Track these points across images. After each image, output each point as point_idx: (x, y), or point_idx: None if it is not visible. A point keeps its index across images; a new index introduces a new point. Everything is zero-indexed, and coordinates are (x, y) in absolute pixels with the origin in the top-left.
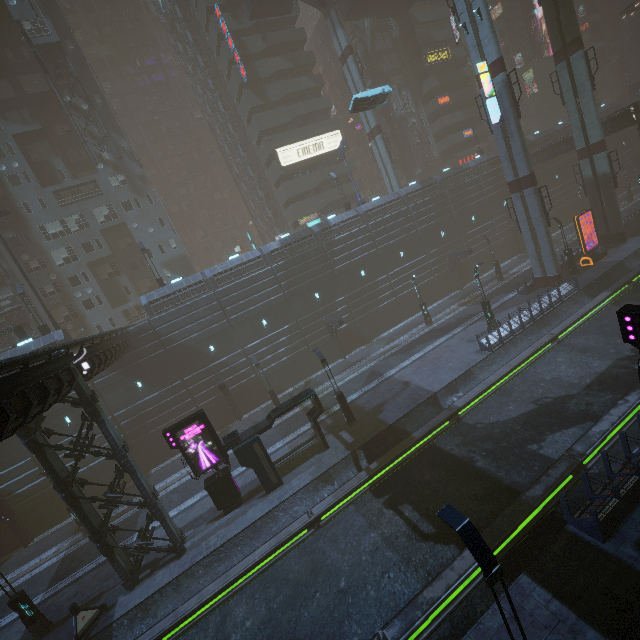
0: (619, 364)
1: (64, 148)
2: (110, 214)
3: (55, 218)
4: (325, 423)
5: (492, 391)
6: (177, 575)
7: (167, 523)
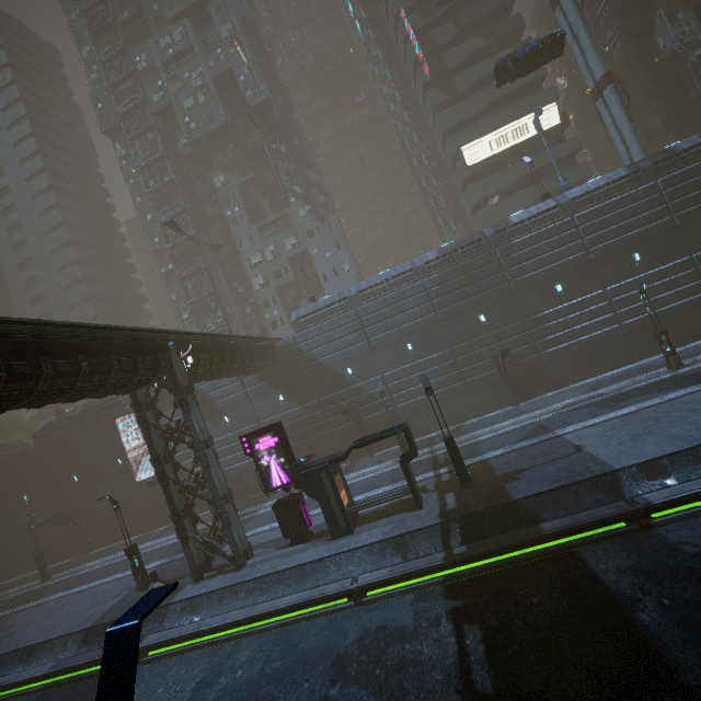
0: None
1: (273, 191)
2: (296, 243)
3: (257, 250)
4: (440, 478)
5: None
6: (224, 586)
7: (231, 530)
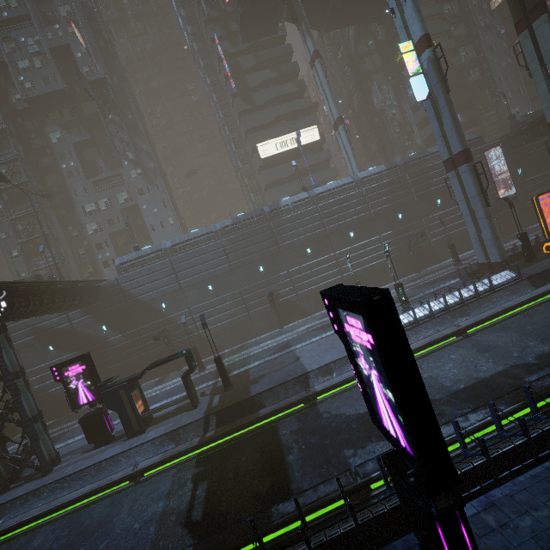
0: (510, 372)
1: (109, 151)
2: (128, 198)
3: (92, 200)
4: (216, 384)
5: None
6: (28, 491)
7: (39, 444)
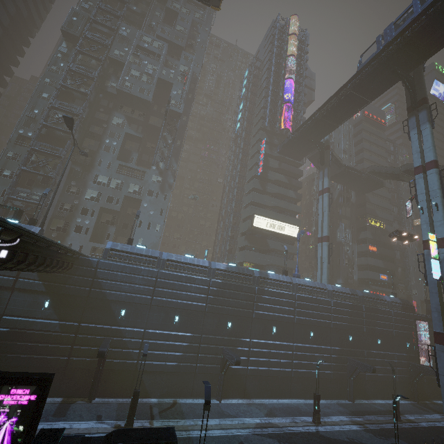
0: None
1: (144, 152)
2: (138, 191)
3: (108, 175)
4: None
5: None
6: None
7: None
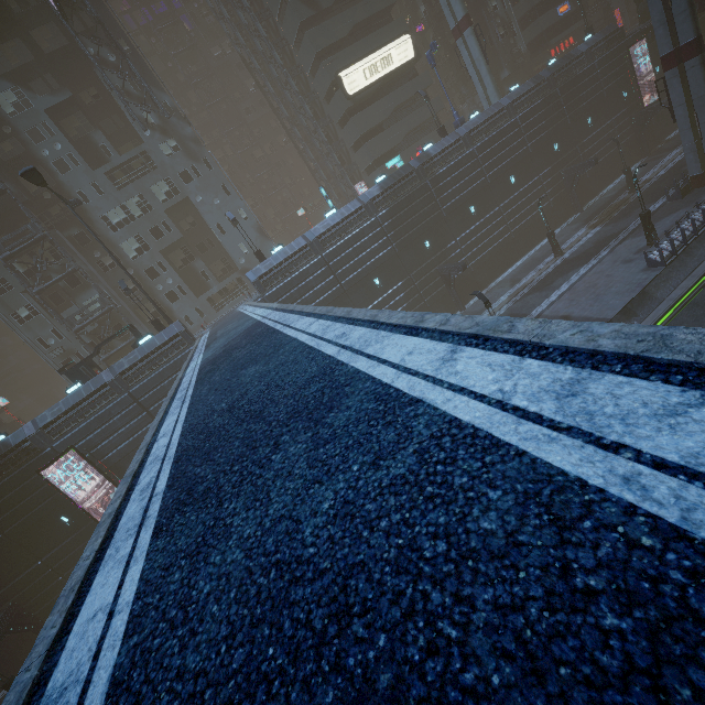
0: None
1: (96, 118)
2: (170, 190)
3: (115, 204)
4: None
5: (680, 306)
6: None
7: None
